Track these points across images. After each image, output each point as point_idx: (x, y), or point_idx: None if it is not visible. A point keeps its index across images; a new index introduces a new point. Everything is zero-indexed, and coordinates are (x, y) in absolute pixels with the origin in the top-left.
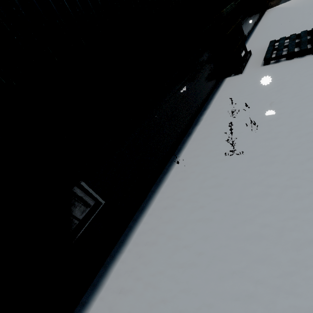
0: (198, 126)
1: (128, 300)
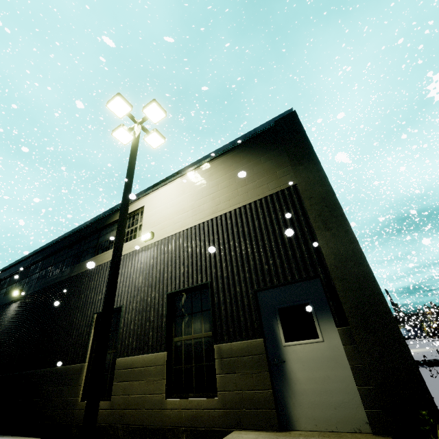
0: None
1: None
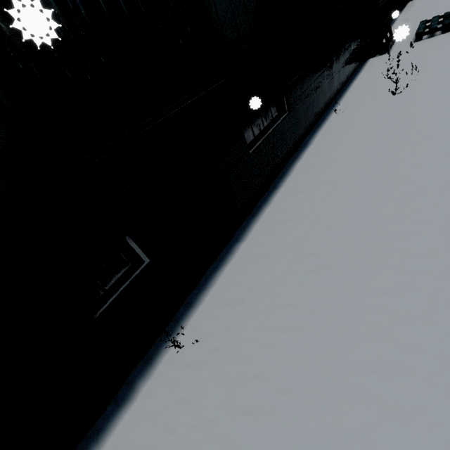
0: (347, 91)
1: (320, 169)
